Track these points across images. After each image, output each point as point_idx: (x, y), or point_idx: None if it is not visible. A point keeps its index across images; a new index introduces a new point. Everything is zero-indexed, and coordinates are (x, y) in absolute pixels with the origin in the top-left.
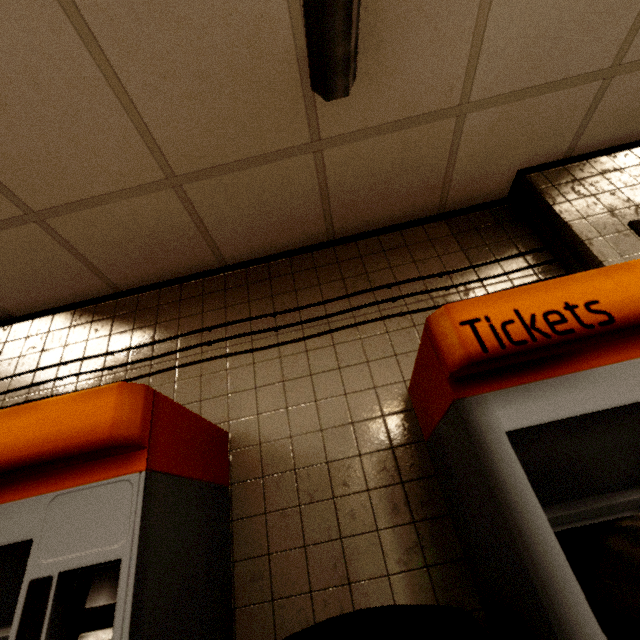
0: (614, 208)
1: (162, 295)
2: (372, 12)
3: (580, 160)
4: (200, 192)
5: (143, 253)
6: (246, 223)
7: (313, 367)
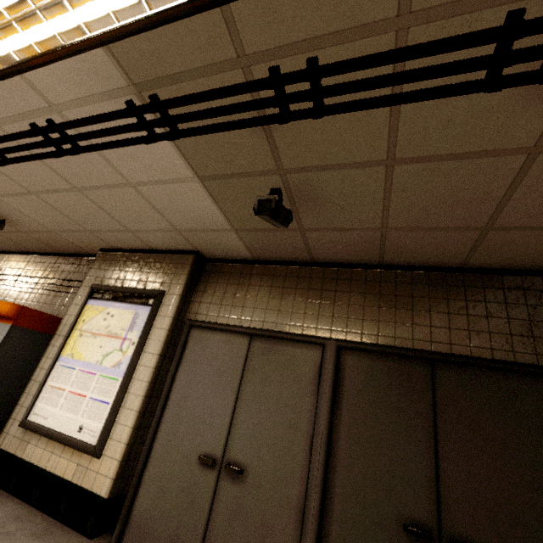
0: (99, 277)
1: (17, 257)
2: (0, 213)
3: (116, 251)
4: (4, 235)
5: (6, 244)
6: (27, 244)
7: (23, 298)
